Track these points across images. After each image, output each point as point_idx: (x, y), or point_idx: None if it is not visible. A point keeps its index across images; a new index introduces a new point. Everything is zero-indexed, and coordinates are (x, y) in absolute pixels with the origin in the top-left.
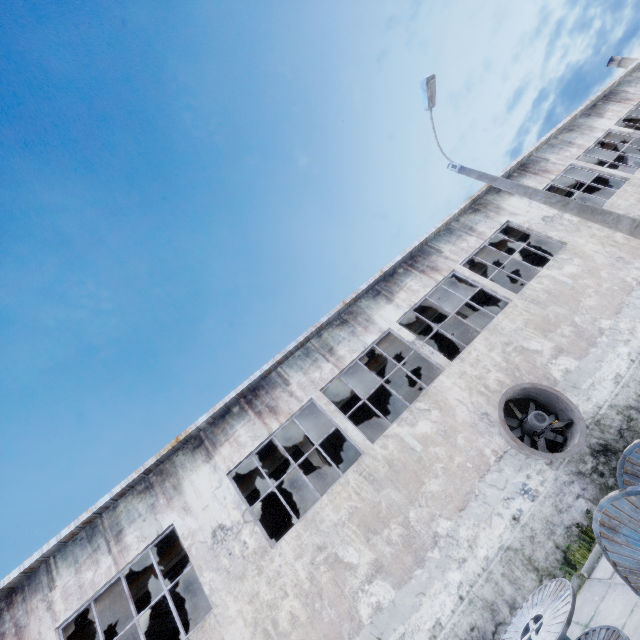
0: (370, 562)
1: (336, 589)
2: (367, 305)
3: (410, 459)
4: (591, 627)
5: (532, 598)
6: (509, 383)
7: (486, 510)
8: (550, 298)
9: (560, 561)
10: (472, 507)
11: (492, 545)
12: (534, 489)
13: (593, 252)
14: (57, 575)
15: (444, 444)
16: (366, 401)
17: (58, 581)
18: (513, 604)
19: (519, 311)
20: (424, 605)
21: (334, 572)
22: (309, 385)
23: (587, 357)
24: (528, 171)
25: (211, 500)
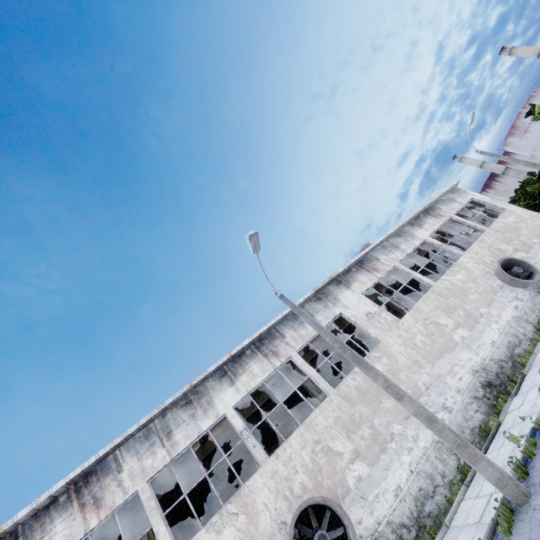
0: None
1: None
2: (212, 386)
3: None
4: None
5: None
6: (311, 488)
7: None
8: (359, 396)
9: None
10: None
11: None
12: None
13: (398, 353)
14: None
15: None
16: (186, 497)
17: None
18: None
19: (333, 407)
20: None
21: None
22: (139, 474)
23: (377, 464)
24: (363, 267)
25: None
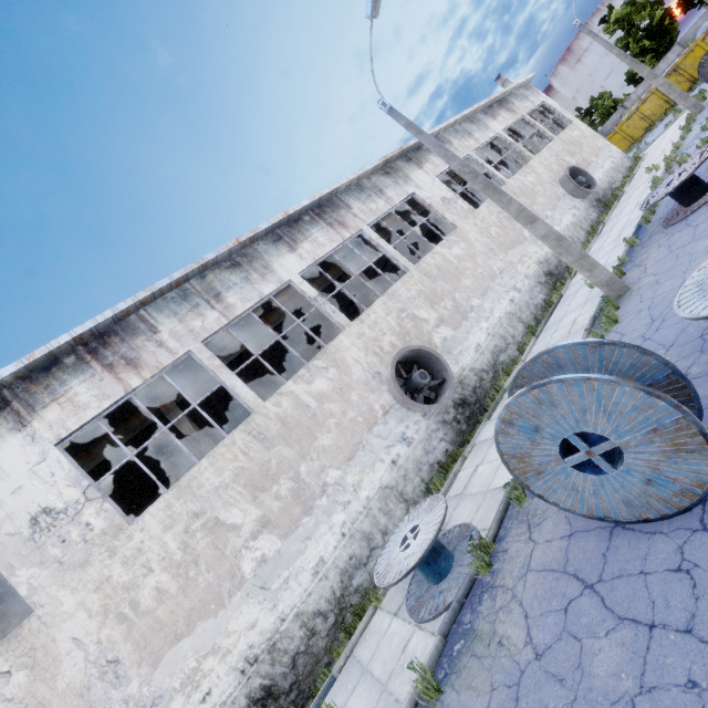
0: (256, 519)
1: (216, 552)
2: (266, 250)
3: (305, 416)
4: (447, 530)
5: (408, 517)
6: (400, 346)
7: (371, 458)
8: (440, 274)
9: (423, 491)
10: (360, 456)
11: (373, 486)
12: (411, 437)
13: (475, 240)
14: None
15: (339, 401)
16: (259, 357)
17: None
18: (386, 531)
19: (415, 281)
20: (309, 548)
21: (214, 536)
22: (187, 335)
23: (460, 328)
24: None
25: (27, 479)
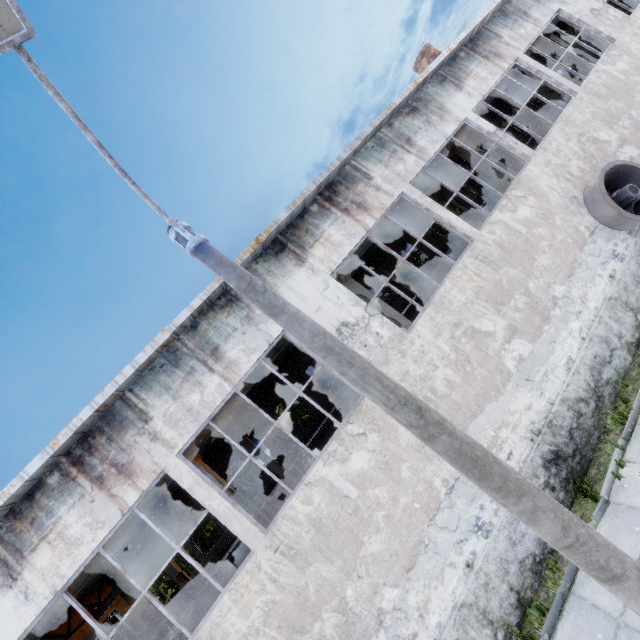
0: None
1: None
2: None
3: None
4: None
5: None
6: None
7: None
8: None
9: None
10: None
11: None
12: None
13: None
14: (498, 32)
15: None
16: None
17: (502, 34)
18: None
19: None
20: None
21: None
22: None
23: None
24: None
25: None
